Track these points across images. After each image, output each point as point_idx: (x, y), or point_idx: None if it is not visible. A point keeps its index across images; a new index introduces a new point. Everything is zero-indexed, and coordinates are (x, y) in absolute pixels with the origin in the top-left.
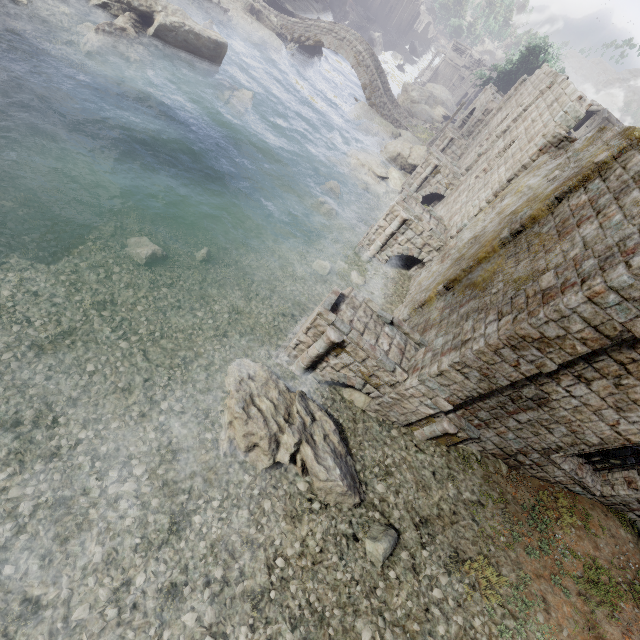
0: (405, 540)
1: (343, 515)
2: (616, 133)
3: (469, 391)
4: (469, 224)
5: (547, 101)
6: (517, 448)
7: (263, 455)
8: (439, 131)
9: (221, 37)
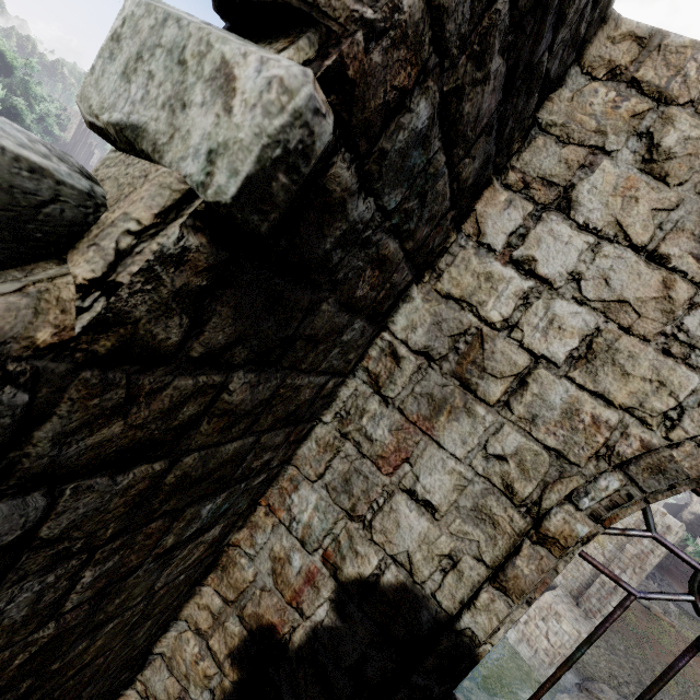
0: None
1: None
2: None
3: None
4: None
5: None
6: None
7: None
8: None
9: None
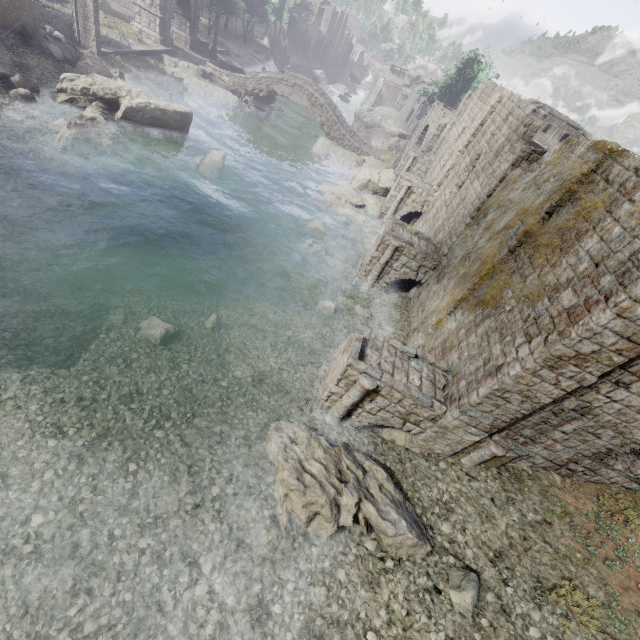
0: (486, 580)
1: (418, 567)
2: (588, 148)
3: (512, 414)
4: (459, 241)
5: (501, 115)
6: (567, 457)
7: (326, 522)
8: (400, 151)
9: (185, 108)
